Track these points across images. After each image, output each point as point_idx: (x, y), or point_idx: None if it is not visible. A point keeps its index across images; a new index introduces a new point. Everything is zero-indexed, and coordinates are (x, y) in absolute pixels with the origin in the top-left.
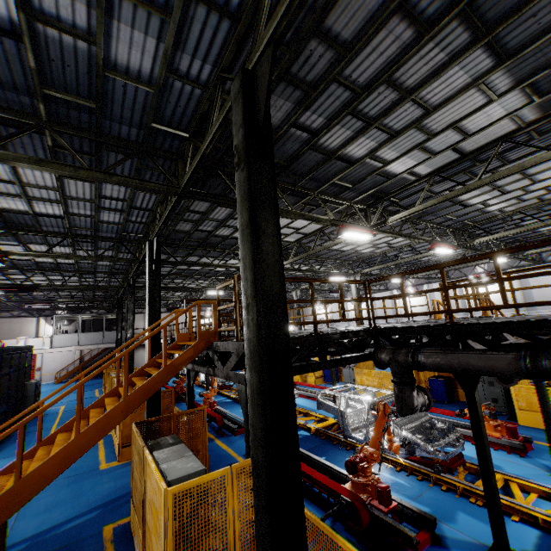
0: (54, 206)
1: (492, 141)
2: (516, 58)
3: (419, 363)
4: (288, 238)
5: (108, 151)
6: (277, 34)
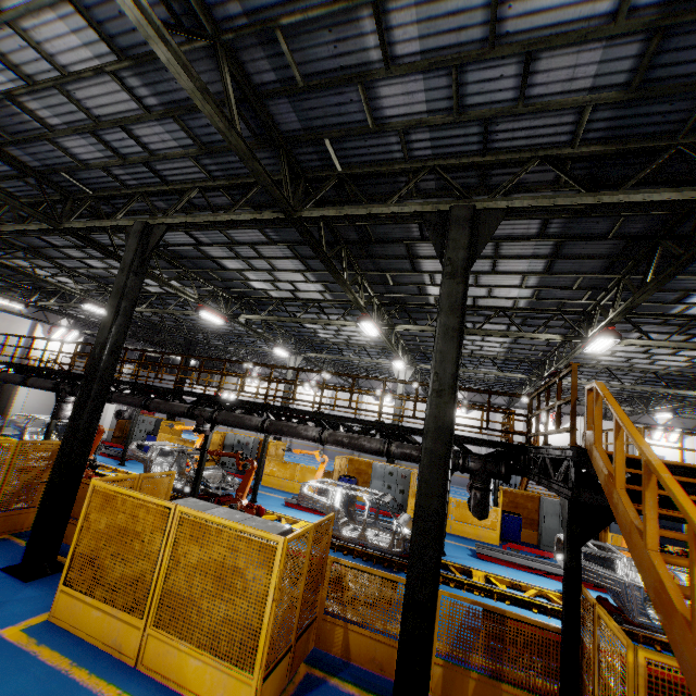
0: None
1: None
2: None
3: None
4: None
5: None
6: None
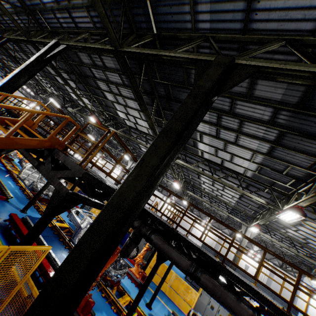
0: None
1: (232, 170)
2: (271, 158)
3: (150, 238)
4: (128, 121)
5: None
6: (263, 68)
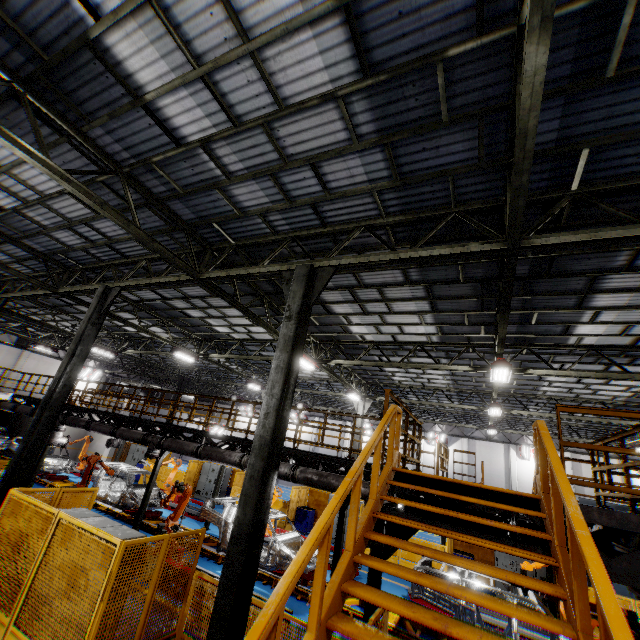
0: (209, 119)
1: None
2: None
3: None
4: (372, 335)
5: (468, 129)
6: None
